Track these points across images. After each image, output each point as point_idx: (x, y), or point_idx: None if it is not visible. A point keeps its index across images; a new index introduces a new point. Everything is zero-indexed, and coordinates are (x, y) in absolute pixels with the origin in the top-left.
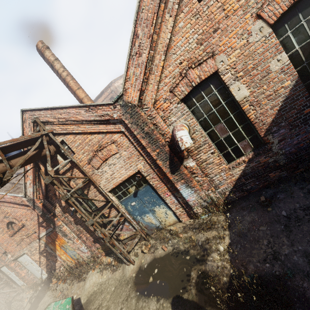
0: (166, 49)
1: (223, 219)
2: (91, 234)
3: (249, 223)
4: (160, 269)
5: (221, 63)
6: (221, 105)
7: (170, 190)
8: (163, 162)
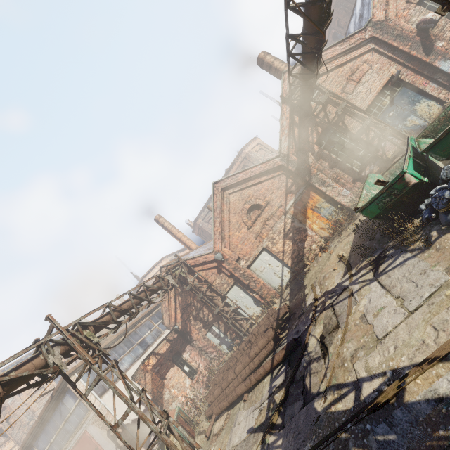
0: None
1: None
2: (349, 173)
3: None
4: None
5: None
6: None
7: (427, 78)
8: (417, 51)
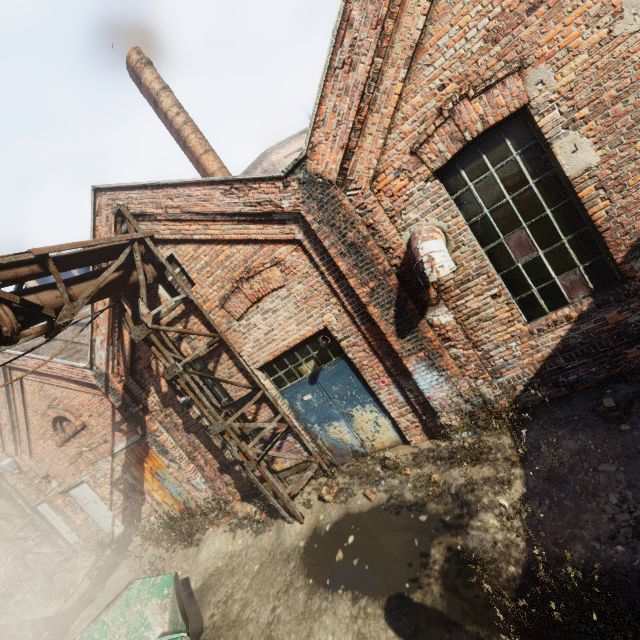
0: (411, 53)
1: (508, 443)
2: (215, 455)
3: (572, 454)
4: (359, 537)
5: (539, 86)
6: (527, 187)
7: (391, 374)
8: (382, 312)
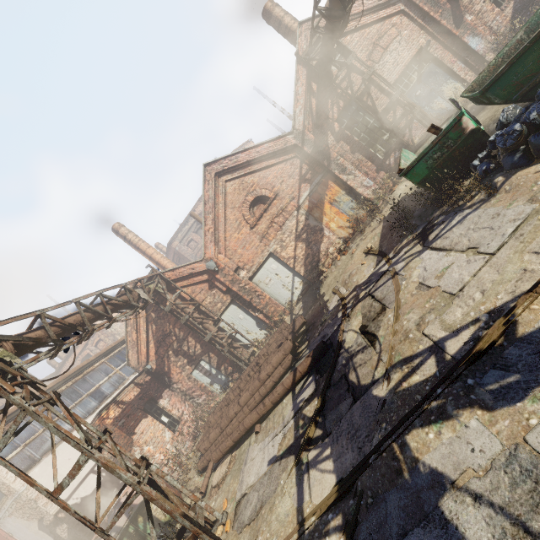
0: None
1: None
2: (373, 160)
3: None
4: None
5: None
6: None
7: (455, 56)
8: (447, 21)
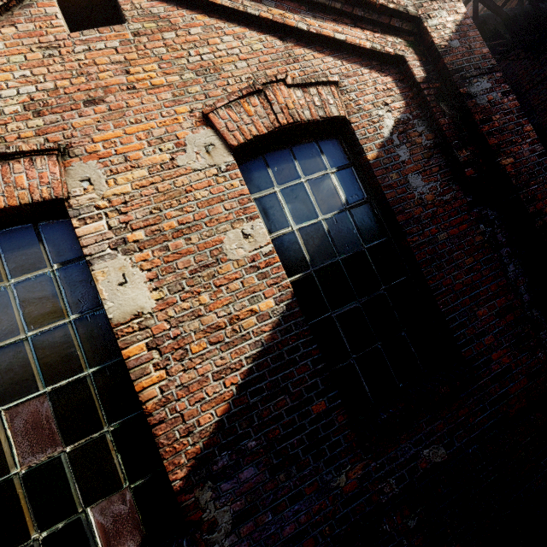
0: None
1: None
2: None
3: None
4: None
5: (85, 183)
6: (59, 322)
7: None
8: None
